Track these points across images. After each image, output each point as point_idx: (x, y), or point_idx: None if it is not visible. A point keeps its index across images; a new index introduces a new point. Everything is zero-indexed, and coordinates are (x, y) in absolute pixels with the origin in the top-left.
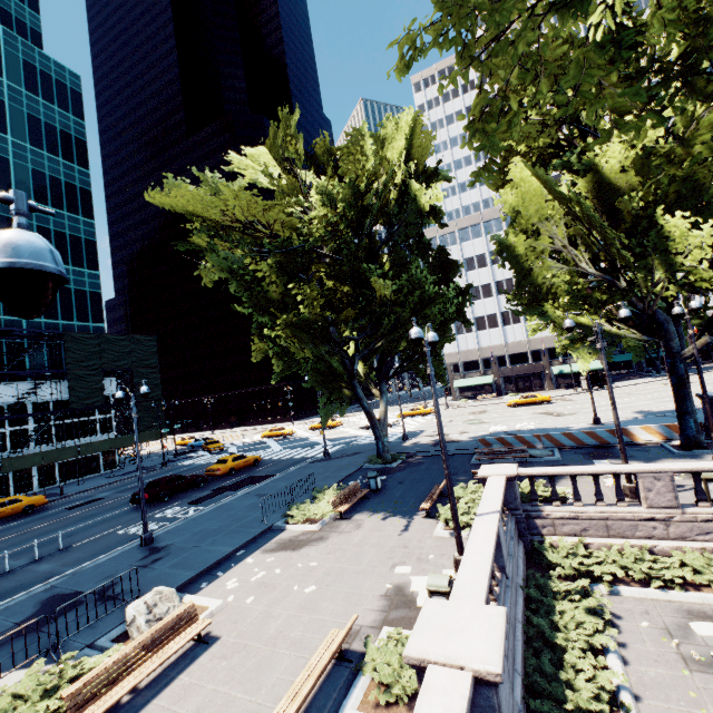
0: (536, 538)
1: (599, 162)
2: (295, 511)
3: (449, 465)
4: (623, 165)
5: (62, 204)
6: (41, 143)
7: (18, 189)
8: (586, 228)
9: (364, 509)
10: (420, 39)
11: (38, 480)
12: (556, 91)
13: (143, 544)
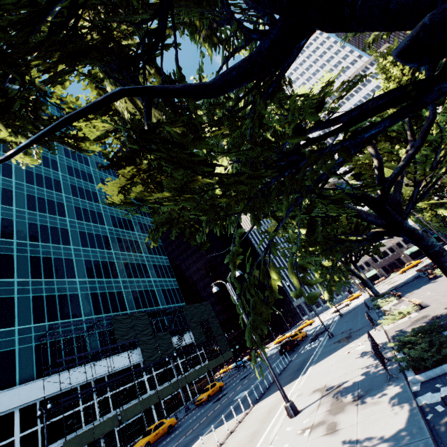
0: None
1: (401, 155)
2: (380, 303)
3: (443, 238)
4: None
5: (156, 253)
6: (144, 231)
7: (143, 251)
8: (413, 174)
9: (405, 294)
10: (383, 145)
11: (190, 394)
12: None
13: (331, 336)
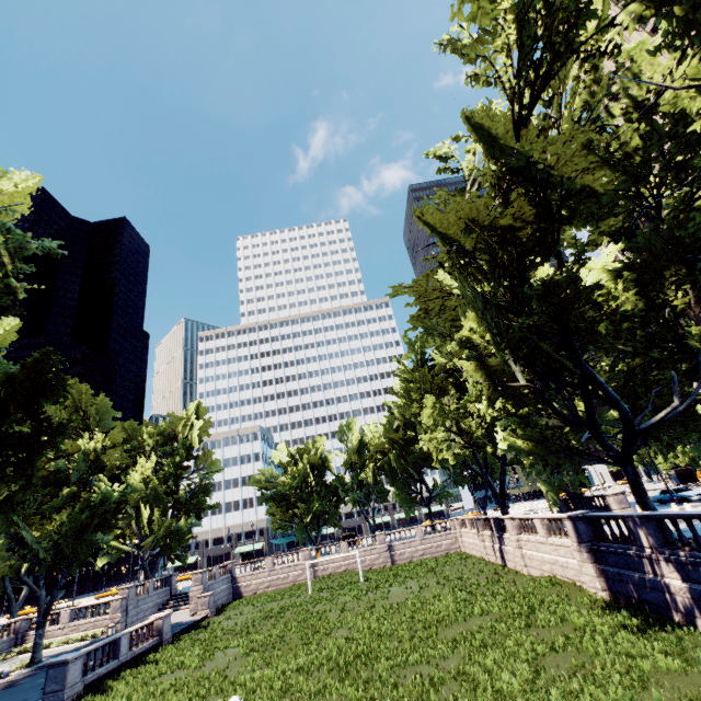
0: (22, 645)
1: (132, 478)
2: None
3: None
4: (140, 480)
5: None
6: None
7: None
8: None
9: None
10: None
11: None
12: (132, 445)
13: None
